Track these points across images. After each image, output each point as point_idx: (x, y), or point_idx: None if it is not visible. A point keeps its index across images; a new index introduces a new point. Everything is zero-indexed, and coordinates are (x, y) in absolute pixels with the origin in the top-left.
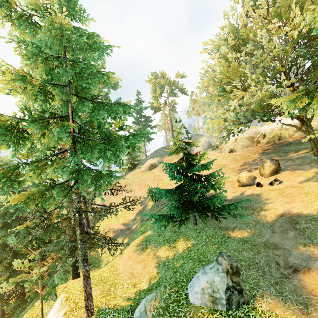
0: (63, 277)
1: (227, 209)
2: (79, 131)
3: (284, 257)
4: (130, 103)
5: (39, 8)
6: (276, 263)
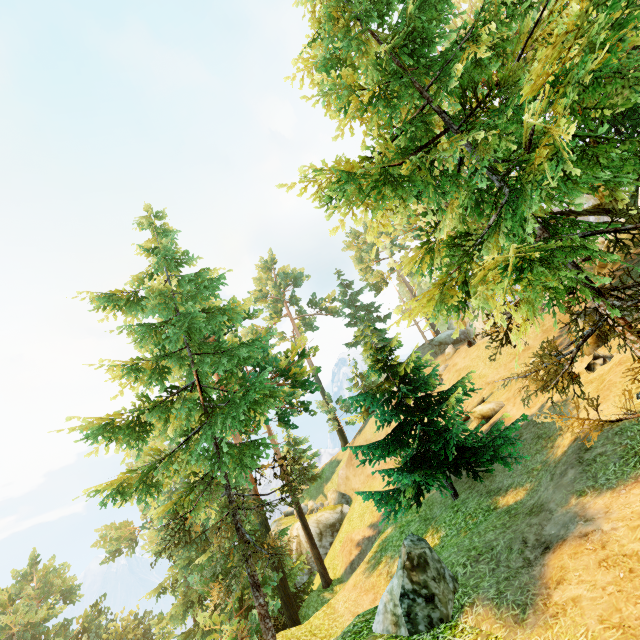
0: None
1: (490, 452)
2: (205, 399)
3: (539, 526)
4: (334, 294)
5: (142, 280)
6: (522, 541)
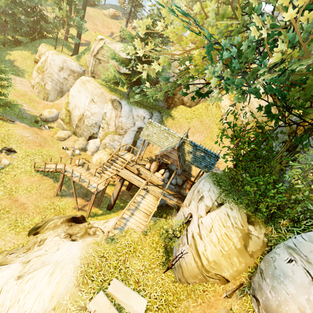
0: (52, 43)
1: None
2: None
3: None
4: None
5: None
6: None
